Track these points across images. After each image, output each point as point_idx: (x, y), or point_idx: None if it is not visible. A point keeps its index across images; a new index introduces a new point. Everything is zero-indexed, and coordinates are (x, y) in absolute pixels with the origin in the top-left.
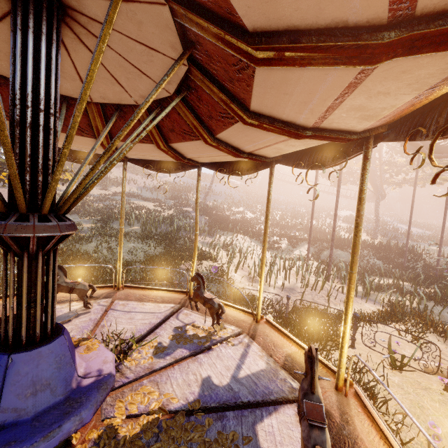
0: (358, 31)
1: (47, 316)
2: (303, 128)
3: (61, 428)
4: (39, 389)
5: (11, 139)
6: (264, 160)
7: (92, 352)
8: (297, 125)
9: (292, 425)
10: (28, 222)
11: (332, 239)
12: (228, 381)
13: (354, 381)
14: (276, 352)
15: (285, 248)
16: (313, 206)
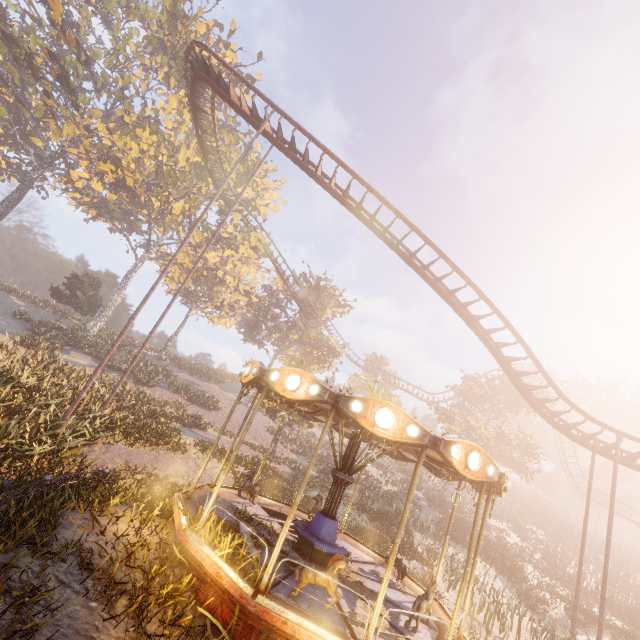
0: (437, 460)
1: (336, 510)
2: (452, 471)
3: (335, 549)
4: (329, 535)
5: (348, 447)
6: (452, 475)
7: (339, 540)
8: (449, 469)
9: (420, 626)
10: (346, 475)
11: (600, 611)
12: (395, 600)
13: (463, 626)
14: (433, 614)
15: (558, 618)
16: (581, 551)
